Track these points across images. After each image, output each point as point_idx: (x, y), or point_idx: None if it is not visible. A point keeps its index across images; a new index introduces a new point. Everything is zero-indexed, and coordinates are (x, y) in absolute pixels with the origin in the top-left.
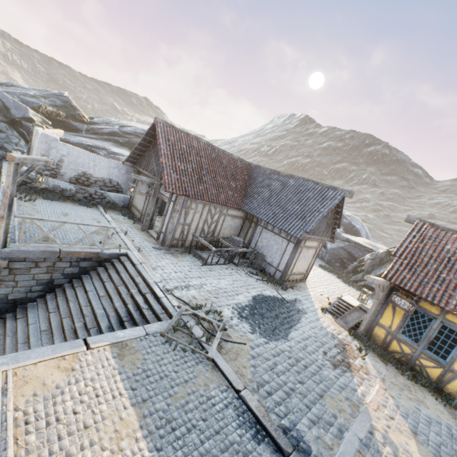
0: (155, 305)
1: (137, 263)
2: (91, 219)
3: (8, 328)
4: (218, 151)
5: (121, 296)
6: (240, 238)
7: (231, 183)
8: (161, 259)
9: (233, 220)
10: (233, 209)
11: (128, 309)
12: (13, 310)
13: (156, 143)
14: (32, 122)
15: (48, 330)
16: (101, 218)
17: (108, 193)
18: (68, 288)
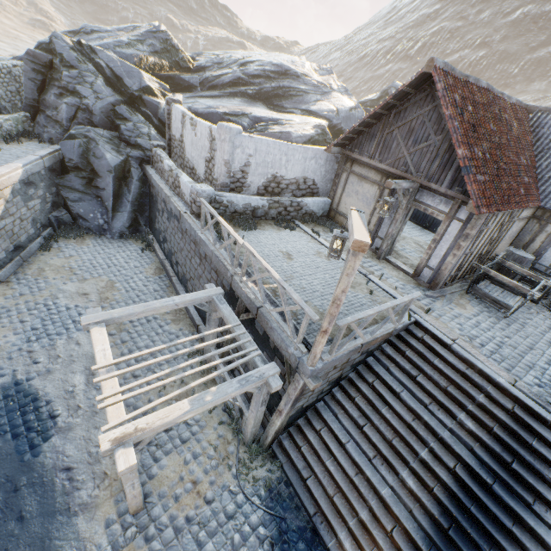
0: (550, 437)
1: (448, 341)
2: (316, 255)
3: (315, 444)
4: (498, 98)
5: (465, 408)
6: (525, 253)
7: (522, 160)
8: (456, 320)
9: (517, 224)
10: (526, 208)
11: (495, 435)
12: (302, 415)
13: (405, 110)
14: (150, 93)
15: (376, 455)
16: (321, 247)
17: (305, 201)
18: (358, 381)
